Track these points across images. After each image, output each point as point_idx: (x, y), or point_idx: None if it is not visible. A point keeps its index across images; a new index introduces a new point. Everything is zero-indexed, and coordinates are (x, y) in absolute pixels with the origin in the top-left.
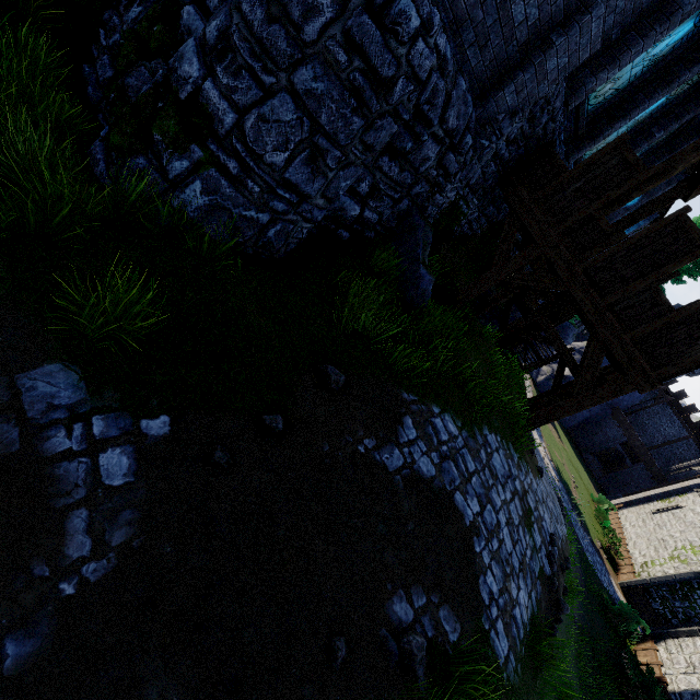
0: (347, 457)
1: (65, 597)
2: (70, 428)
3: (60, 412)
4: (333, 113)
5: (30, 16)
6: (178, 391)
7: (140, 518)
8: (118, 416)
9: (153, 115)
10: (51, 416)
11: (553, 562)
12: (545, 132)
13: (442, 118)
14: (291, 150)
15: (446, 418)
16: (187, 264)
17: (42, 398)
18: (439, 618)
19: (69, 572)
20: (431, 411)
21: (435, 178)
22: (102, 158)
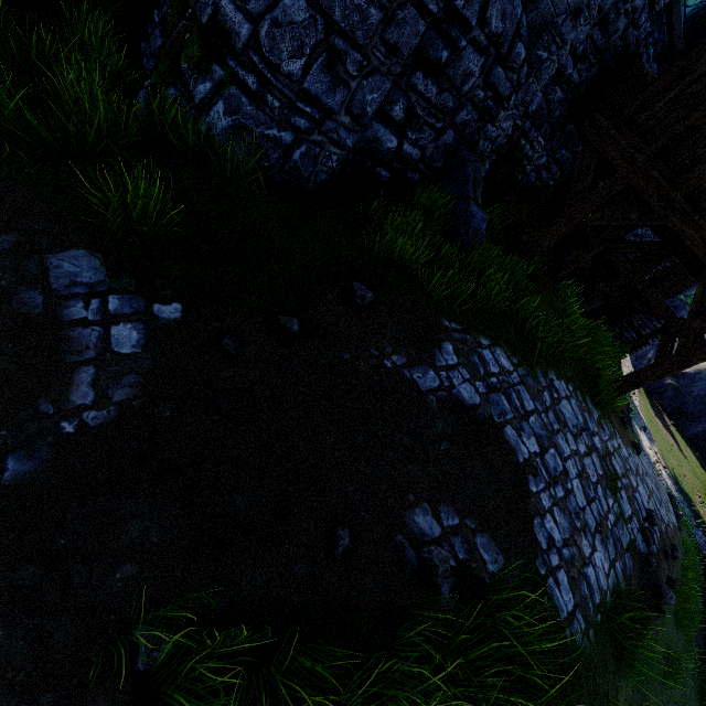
0: (370, 368)
1: (64, 434)
2: (88, 302)
3: (81, 289)
4: (346, 6)
5: (97, 5)
6: (193, 285)
7: (143, 383)
8: (133, 298)
9: (182, 48)
10: (73, 290)
11: (650, 539)
12: (625, 43)
13: (482, 20)
14: (307, 56)
15: (498, 352)
16: (212, 182)
17: (66, 275)
18: (474, 544)
19: (71, 414)
20: (478, 342)
21: (484, 102)
22: (143, 101)
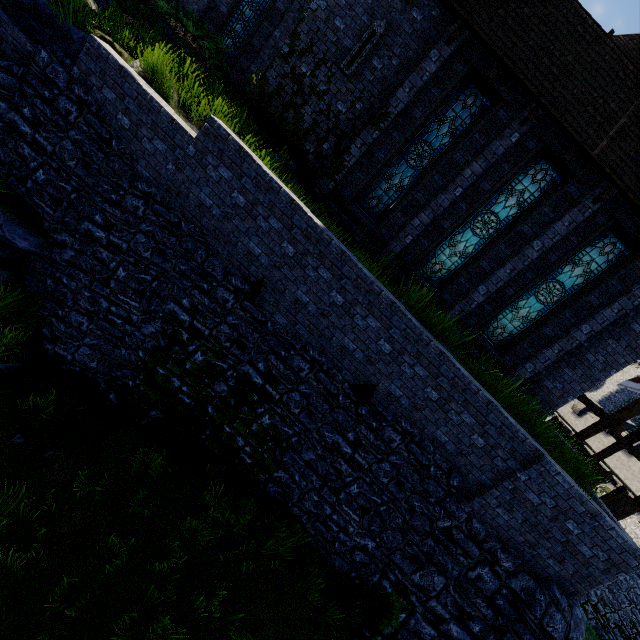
0: None
1: None
2: None
3: None
4: None
5: None
6: None
7: None
8: None
9: None
10: None
11: None
12: None
13: None
14: None
15: None
16: None
17: None
18: None
19: None
20: None
21: None
22: None
